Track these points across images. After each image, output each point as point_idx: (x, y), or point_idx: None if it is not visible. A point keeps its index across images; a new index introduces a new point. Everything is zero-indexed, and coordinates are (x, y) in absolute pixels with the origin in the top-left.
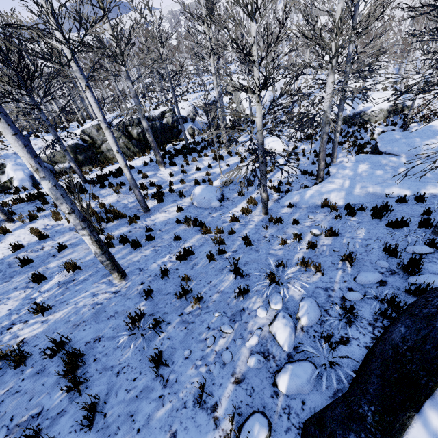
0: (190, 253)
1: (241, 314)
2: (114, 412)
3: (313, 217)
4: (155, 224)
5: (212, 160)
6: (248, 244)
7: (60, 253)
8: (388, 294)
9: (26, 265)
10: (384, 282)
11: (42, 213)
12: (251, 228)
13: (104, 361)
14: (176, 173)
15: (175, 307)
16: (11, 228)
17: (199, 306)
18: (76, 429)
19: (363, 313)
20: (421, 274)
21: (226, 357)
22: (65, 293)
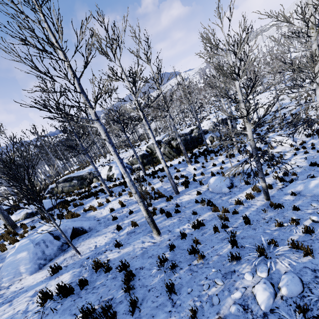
0: (202, 224)
1: (232, 274)
2: (144, 311)
3: (316, 205)
4: (181, 202)
5: (225, 158)
6: (247, 223)
7: (130, 215)
8: None
9: (114, 220)
10: None
11: (124, 192)
12: (252, 210)
13: (143, 281)
14: (198, 168)
15: (186, 259)
16: (111, 199)
17: (202, 262)
18: (126, 313)
19: None
20: None
21: (214, 300)
22: (129, 238)
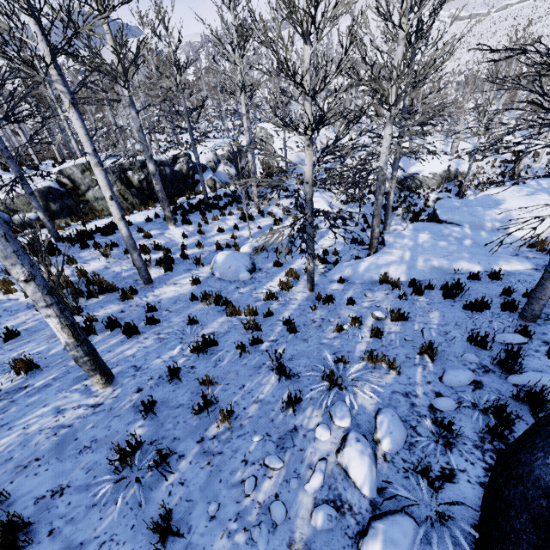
0: (212, 343)
1: (293, 436)
2: None
3: (371, 295)
4: (159, 302)
5: (239, 220)
6: (292, 331)
7: (7, 343)
8: (490, 401)
9: None
10: (479, 384)
11: None
12: (294, 308)
13: (67, 534)
14: (190, 234)
15: (191, 428)
16: None
17: (229, 426)
18: None
19: (463, 430)
20: (522, 371)
21: (277, 513)
22: (8, 410)
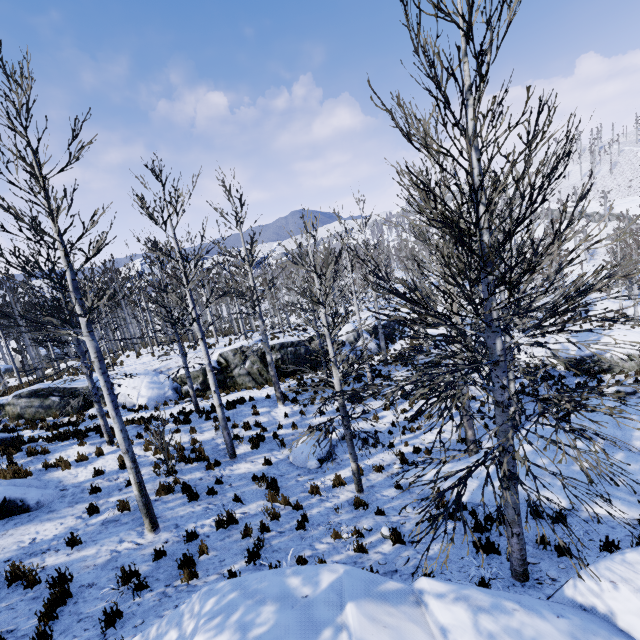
0: (234, 521)
1: None
2: None
3: (409, 510)
4: (230, 476)
5: (347, 402)
6: (300, 527)
7: (127, 488)
8: None
9: (94, 493)
10: None
11: (139, 439)
12: (327, 506)
13: (80, 606)
14: (293, 413)
15: (170, 576)
16: (108, 451)
17: (189, 582)
18: None
19: None
20: None
21: None
22: (101, 532)
